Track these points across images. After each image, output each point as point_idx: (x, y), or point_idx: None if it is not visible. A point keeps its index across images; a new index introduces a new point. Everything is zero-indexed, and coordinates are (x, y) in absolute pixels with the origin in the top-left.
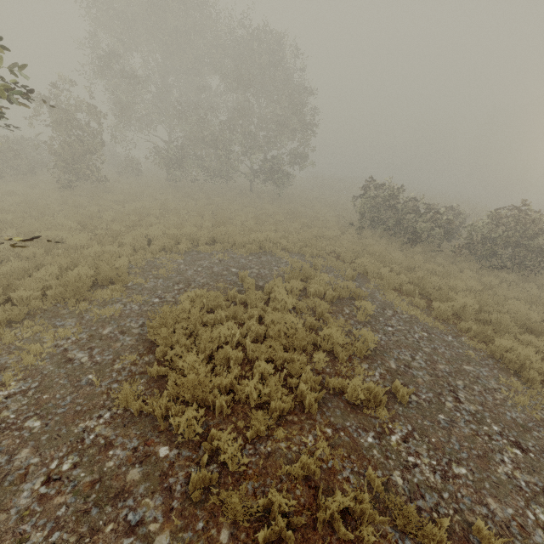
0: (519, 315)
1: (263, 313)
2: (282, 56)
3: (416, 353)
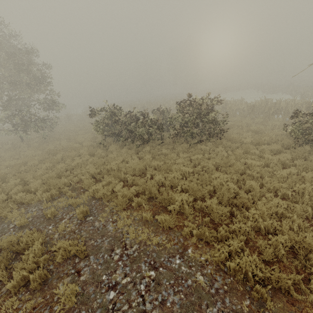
0: (223, 190)
1: None
2: None
3: None
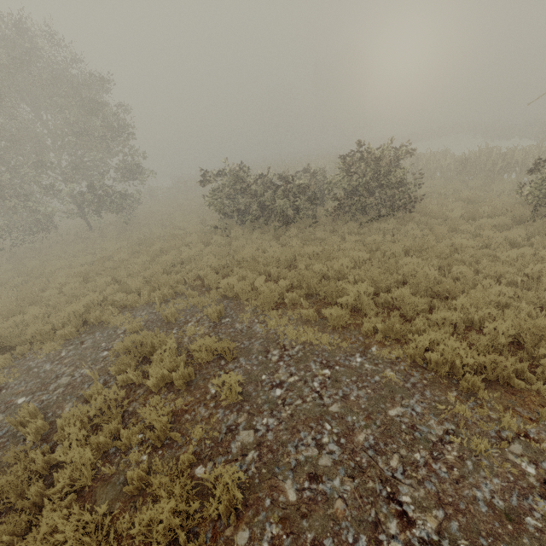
0: (418, 278)
1: (32, 518)
2: (33, 47)
3: (322, 427)
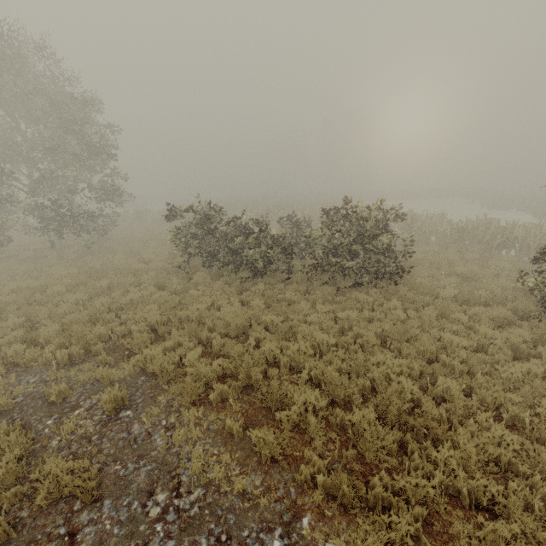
0: (389, 393)
1: None
2: (19, 57)
3: None
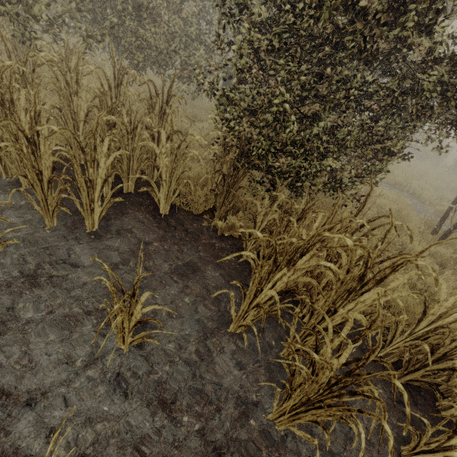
0: None
1: None
2: None
3: None
